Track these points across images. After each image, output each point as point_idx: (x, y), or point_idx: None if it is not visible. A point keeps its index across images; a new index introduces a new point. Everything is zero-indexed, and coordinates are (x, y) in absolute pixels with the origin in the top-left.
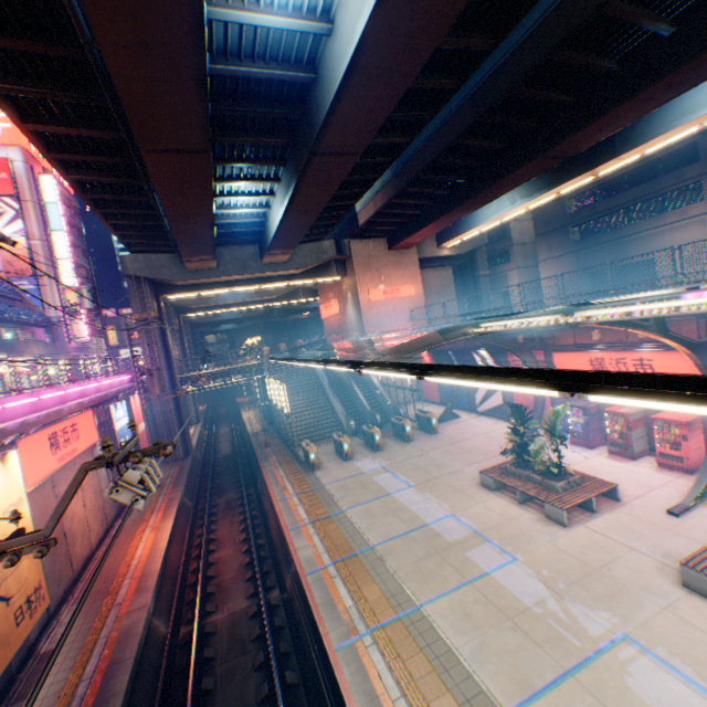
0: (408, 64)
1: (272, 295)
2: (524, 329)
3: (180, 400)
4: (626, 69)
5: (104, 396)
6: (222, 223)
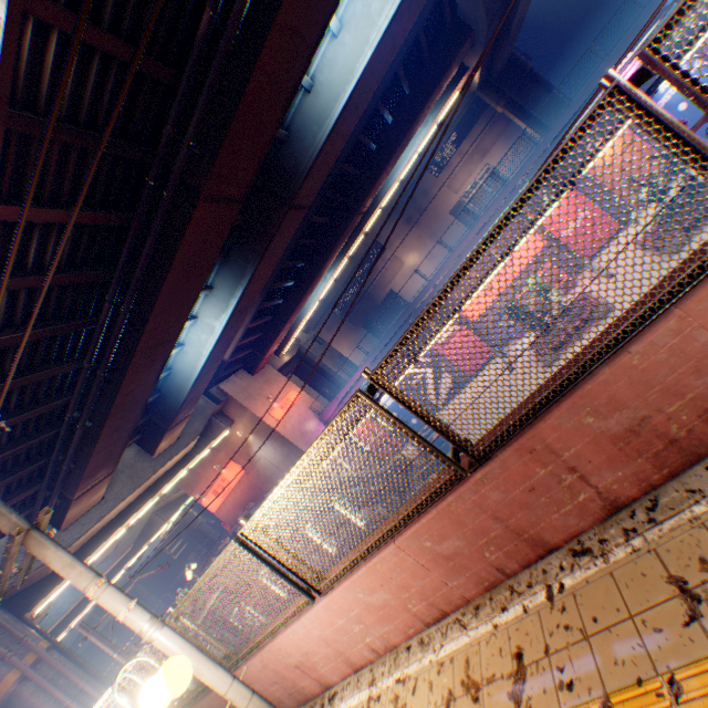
0: (363, 103)
1: (128, 545)
2: None
3: None
4: (379, 146)
5: None
6: None
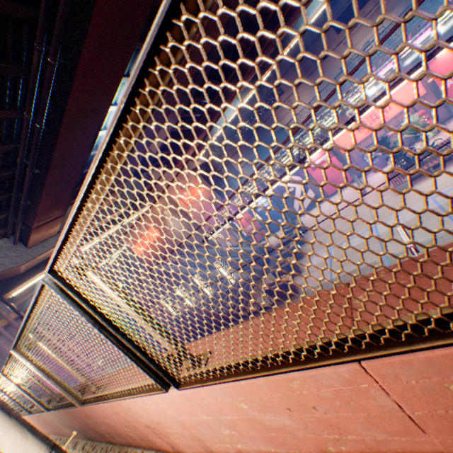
0: None
1: None
2: None
3: None
4: None
5: None
6: None
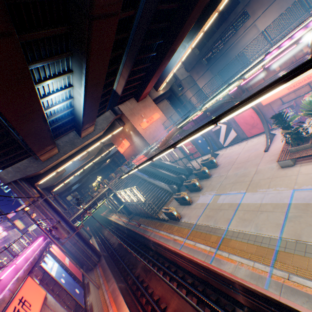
0: None
1: (92, 156)
2: (235, 90)
3: (79, 232)
4: None
5: (32, 261)
6: (49, 121)
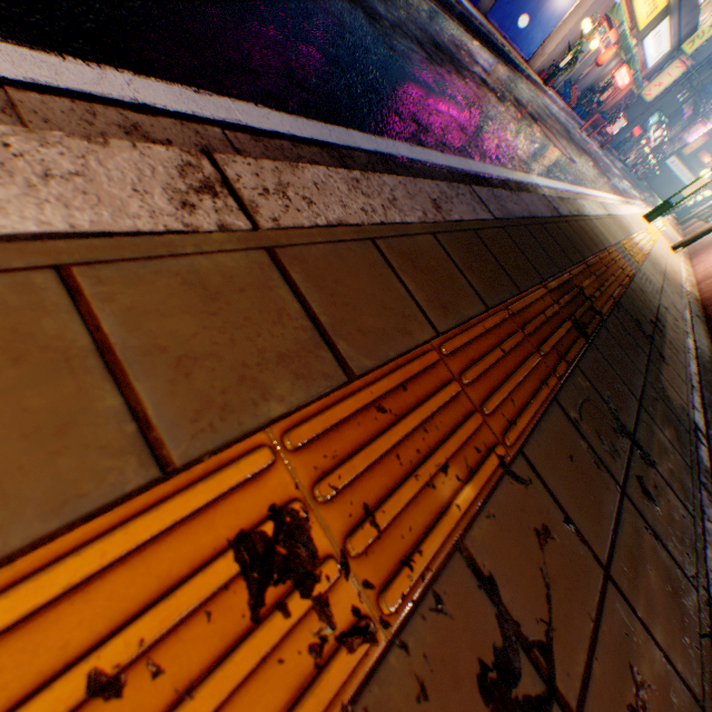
0: None
1: None
2: None
3: None
4: None
5: None
6: None
